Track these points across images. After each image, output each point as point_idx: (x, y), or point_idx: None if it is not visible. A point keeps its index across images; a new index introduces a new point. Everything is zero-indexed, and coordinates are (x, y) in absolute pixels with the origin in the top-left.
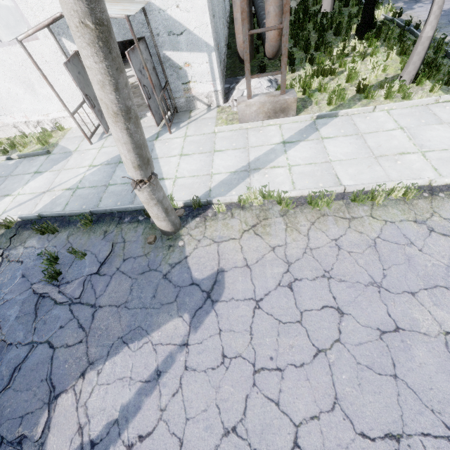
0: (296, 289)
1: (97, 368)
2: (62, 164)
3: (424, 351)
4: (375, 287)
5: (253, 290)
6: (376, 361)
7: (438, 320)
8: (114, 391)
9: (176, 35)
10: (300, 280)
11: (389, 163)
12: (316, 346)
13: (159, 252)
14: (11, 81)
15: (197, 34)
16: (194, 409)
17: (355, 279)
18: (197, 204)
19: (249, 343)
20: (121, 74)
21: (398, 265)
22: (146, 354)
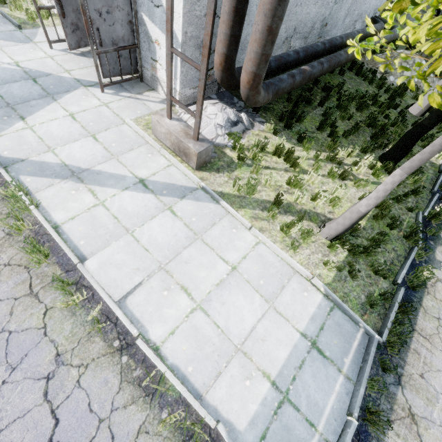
0: None
1: None
2: (8, 44)
3: None
4: None
5: None
6: None
7: None
8: None
9: (154, 4)
10: None
11: (158, 285)
12: None
13: None
14: None
15: None
16: None
17: None
18: None
19: None
20: None
21: None
22: None
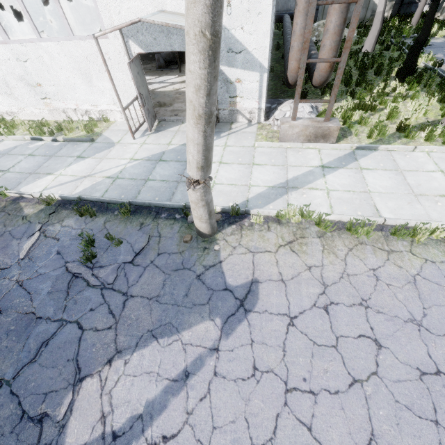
0: (332, 312)
1: (124, 357)
2: (105, 153)
3: None
4: (414, 325)
5: (287, 306)
6: (416, 403)
7: None
8: (140, 385)
9: (235, 53)
10: (336, 304)
11: (430, 203)
12: (351, 375)
13: (194, 252)
14: (73, 71)
15: (254, 54)
16: (222, 418)
17: (394, 313)
18: (234, 212)
19: (281, 359)
20: (216, 82)
21: (439, 306)
22: (175, 351)
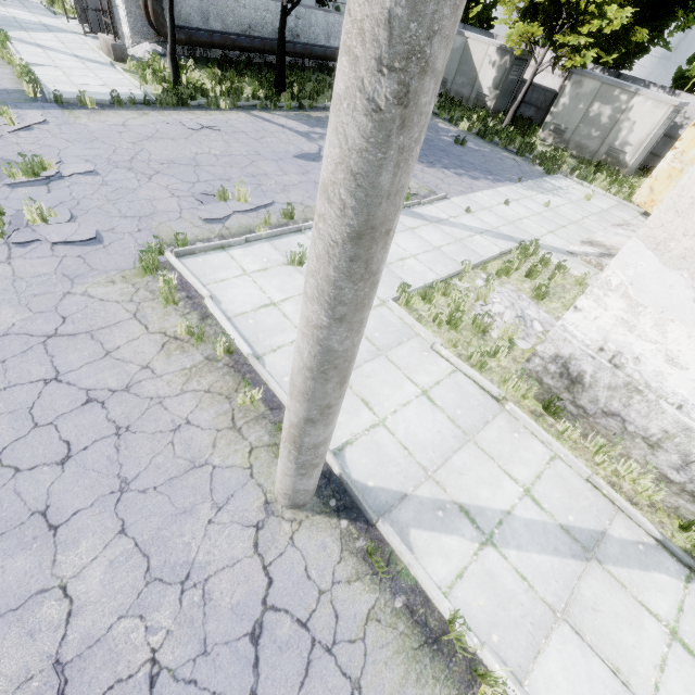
0: None
1: None
2: (42, 17)
3: None
4: None
5: None
6: None
7: None
8: None
9: None
10: None
11: (52, 69)
12: None
13: None
14: None
15: None
16: None
17: None
18: None
19: None
20: None
21: None
22: None
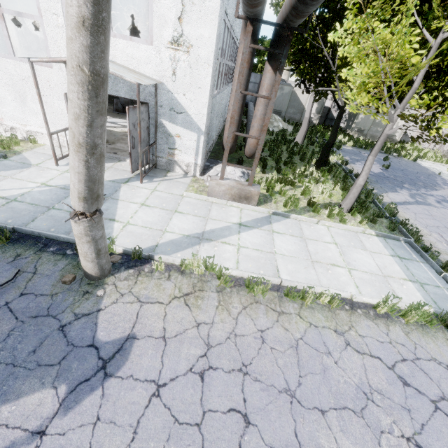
0: (207, 379)
1: None
2: (13, 173)
3: None
4: (288, 396)
5: (159, 370)
6: None
7: None
8: None
9: (176, 112)
10: (215, 369)
11: (322, 270)
12: None
13: (70, 296)
14: (5, 86)
15: (193, 118)
16: None
17: (271, 381)
18: (137, 255)
19: (127, 446)
20: (101, 117)
21: (314, 374)
22: None
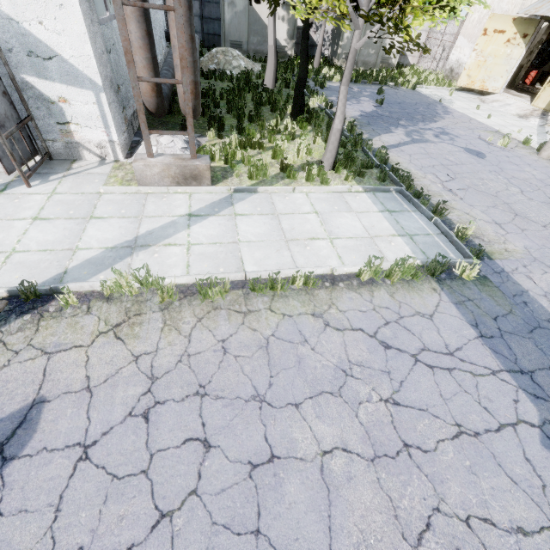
0: (154, 418)
1: None
2: None
3: (297, 485)
4: (256, 402)
5: (85, 429)
6: (238, 514)
7: (318, 438)
8: None
9: (42, 58)
10: (163, 403)
11: (299, 248)
12: (159, 509)
13: None
14: None
15: (75, 64)
16: None
17: (235, 393)
18: (32, 294)
19: (48, 529)
20: None
21: (287, 369)
22: None
